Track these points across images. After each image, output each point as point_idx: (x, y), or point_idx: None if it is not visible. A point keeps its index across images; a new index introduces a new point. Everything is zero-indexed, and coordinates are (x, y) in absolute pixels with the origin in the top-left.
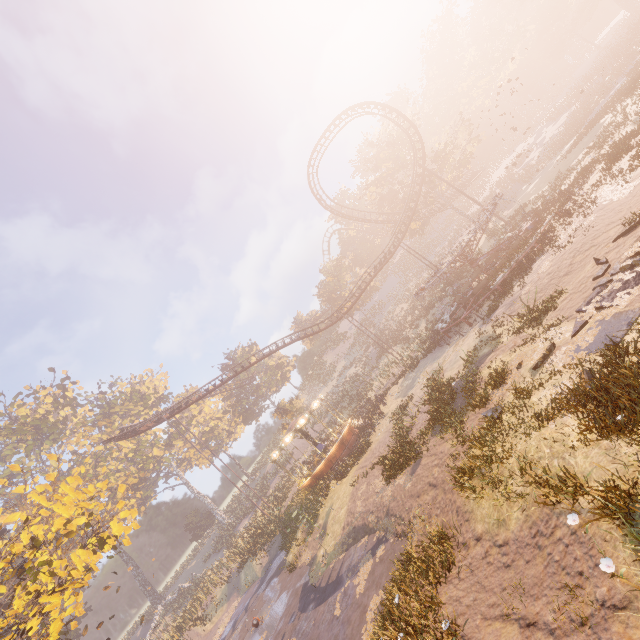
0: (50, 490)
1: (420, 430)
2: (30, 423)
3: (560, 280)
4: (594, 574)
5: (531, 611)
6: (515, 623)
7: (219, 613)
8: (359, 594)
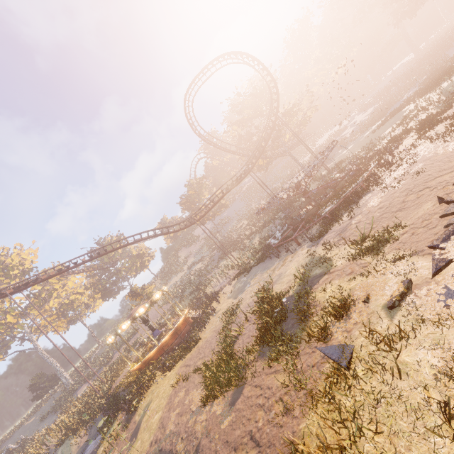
0: None
1: (246, 346)
2: None
3: (393, 215)
4: None
5: None
6: None
7: None
8: None
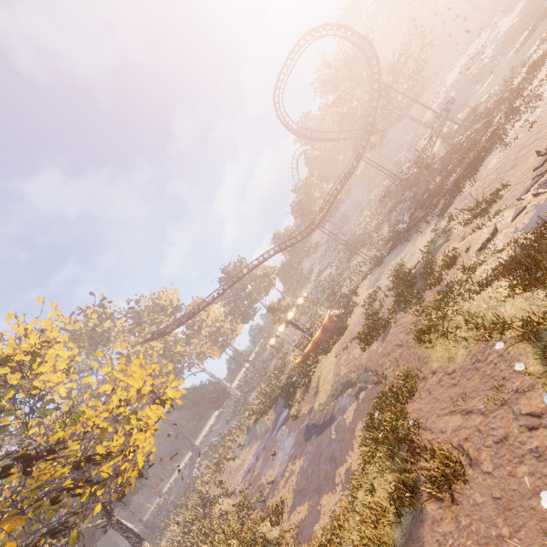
0: (125, 369)
1: (388, 309)
2: (85, 334)
3: (506, 174)
4: (512, 376)
5: (470, 405)
6: (459, 414)
7: (244, 453)
8: (348, 423)
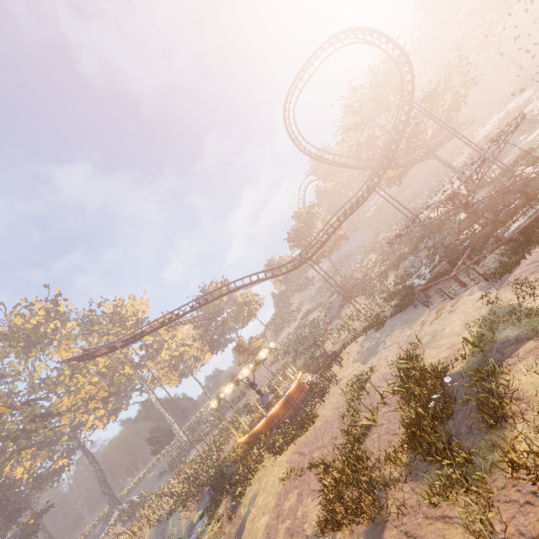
0: None
1: (385, 450)
2: (21, 331)
3: None
4: None
5: None
6: None
7: None
8: None
